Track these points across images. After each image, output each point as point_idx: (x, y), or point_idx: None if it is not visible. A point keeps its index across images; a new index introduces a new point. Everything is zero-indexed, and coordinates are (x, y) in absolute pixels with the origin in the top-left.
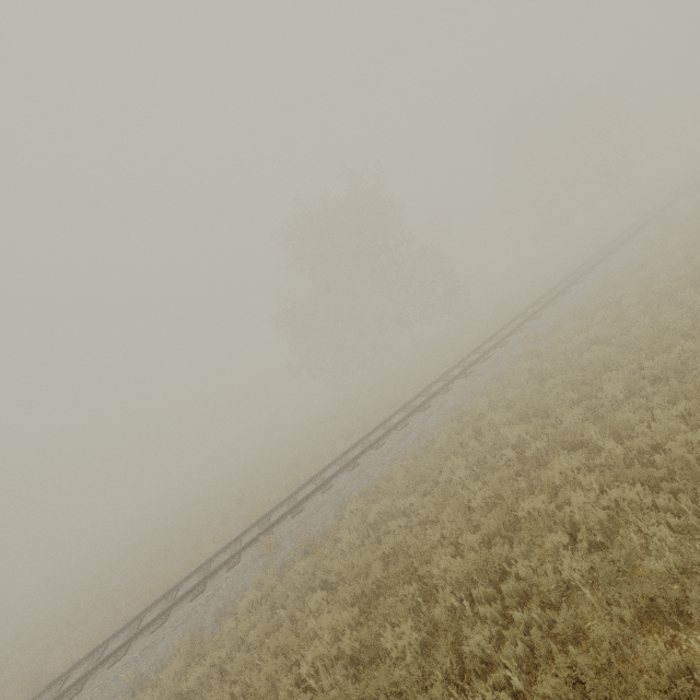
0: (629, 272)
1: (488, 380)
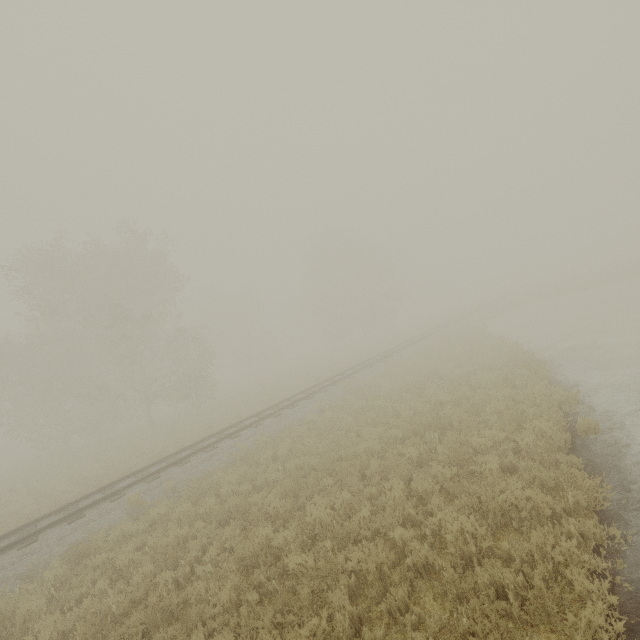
0: (282, 437)
1: (17, 574)
